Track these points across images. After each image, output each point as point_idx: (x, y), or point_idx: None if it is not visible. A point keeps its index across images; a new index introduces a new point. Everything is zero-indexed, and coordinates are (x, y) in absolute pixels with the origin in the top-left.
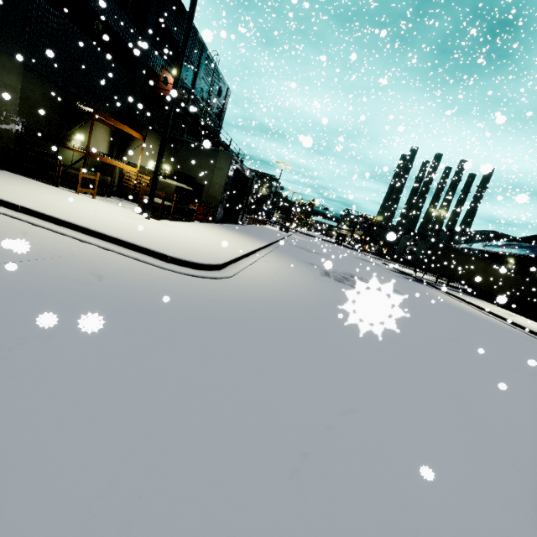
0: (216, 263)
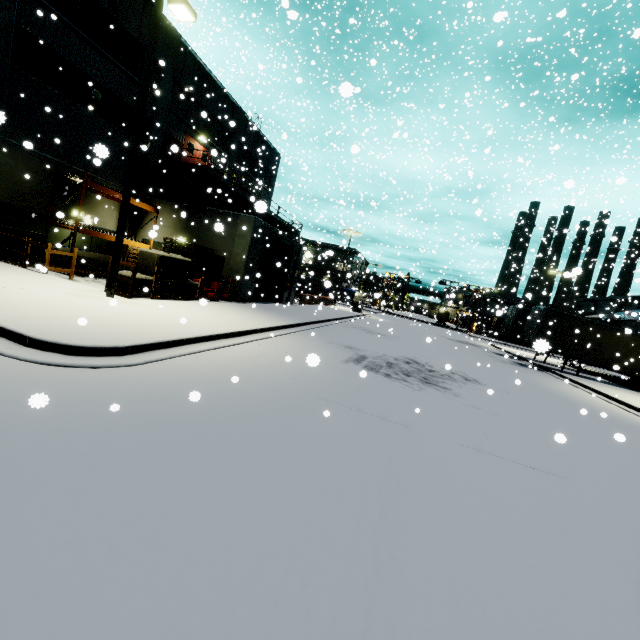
0: (112, 345)
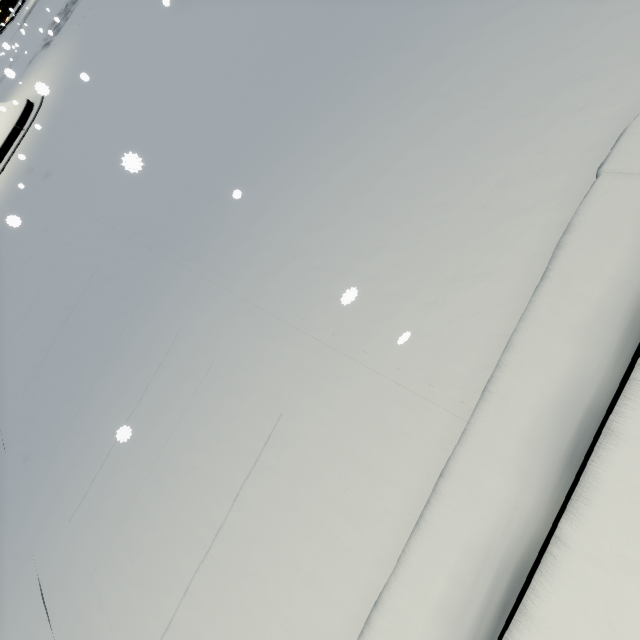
0: (26, 99)
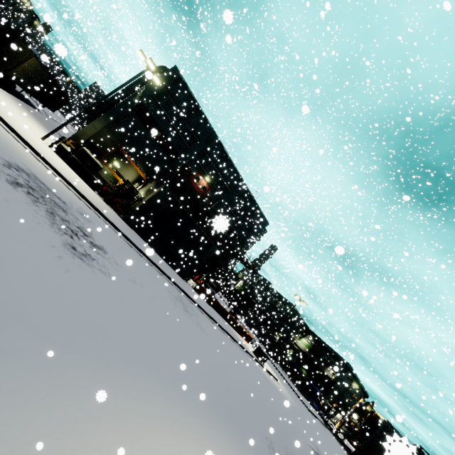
0: None
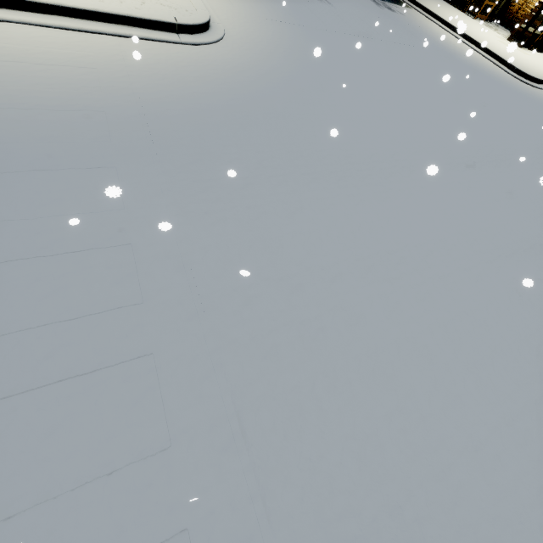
0: (540, 79)
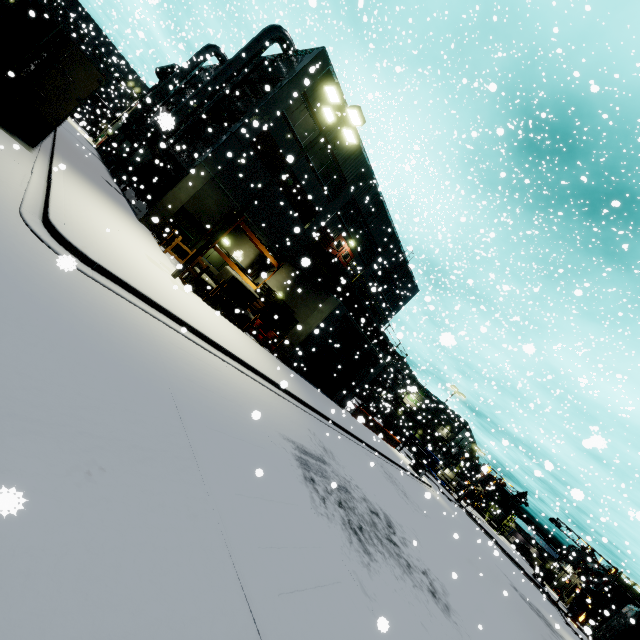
0: (84, 251)
